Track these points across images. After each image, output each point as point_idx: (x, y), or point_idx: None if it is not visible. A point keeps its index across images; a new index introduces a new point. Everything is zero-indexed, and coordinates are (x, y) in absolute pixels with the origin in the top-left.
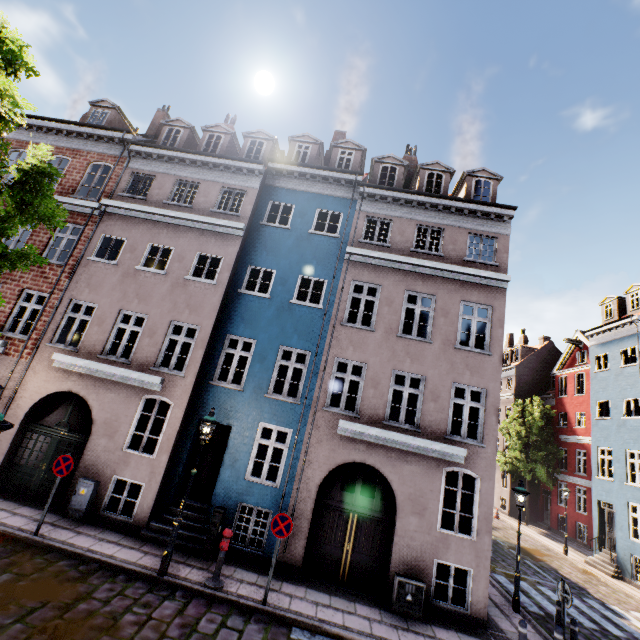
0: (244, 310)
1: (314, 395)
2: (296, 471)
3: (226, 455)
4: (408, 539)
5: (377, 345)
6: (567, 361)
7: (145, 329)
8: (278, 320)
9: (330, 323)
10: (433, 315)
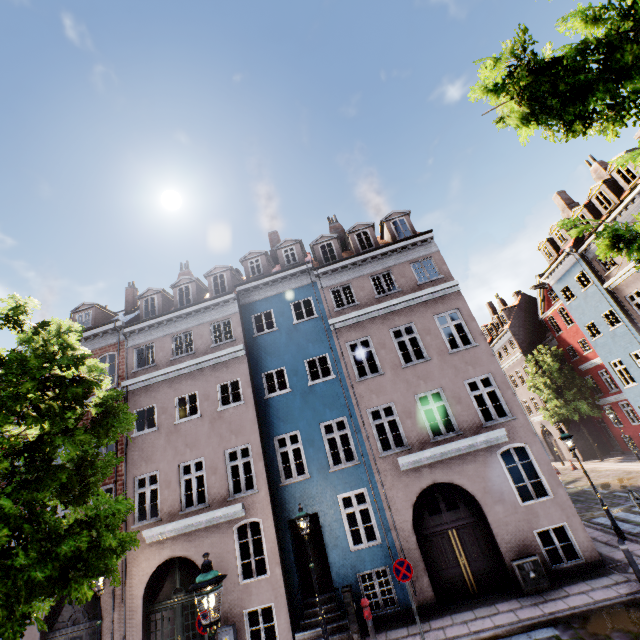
0: (276, 411)
1: (367, 449)
2: (387, 520)
3: (325, 539)
4: (504, 526)
5: (392, 383)
6: (544, 303)
7: (207, 470)
8: (307, 404)
9: (348, 385)
10: (420, 337)
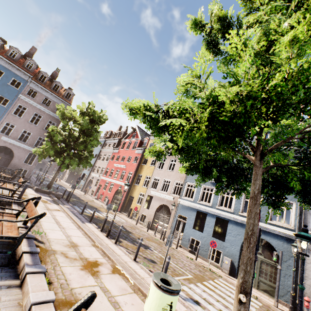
0: None
1: None
2: None
3: None
4: (14, 163)
5: (21, 122)
6: None
7: None
8: None
9: (7, 112)
10: (41, 120)
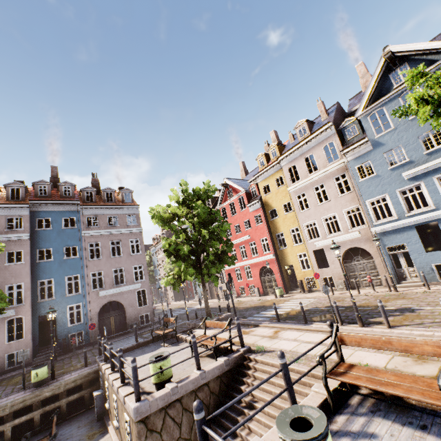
0: (43, 269)
1: (86, 288)
2: (88, 314)
3: (57, 323)
4: (130, 314)
5: (105, 263)
6: None
7: None
8: (61, 267)
9: (84, 261)
10: (121, 247)
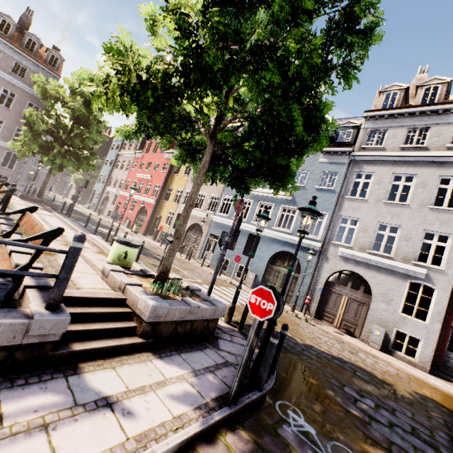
0: None
1: None
2: None
3: None
4: None
5: None
6: None
7: None
8: None
9: None
10: (15, 101)
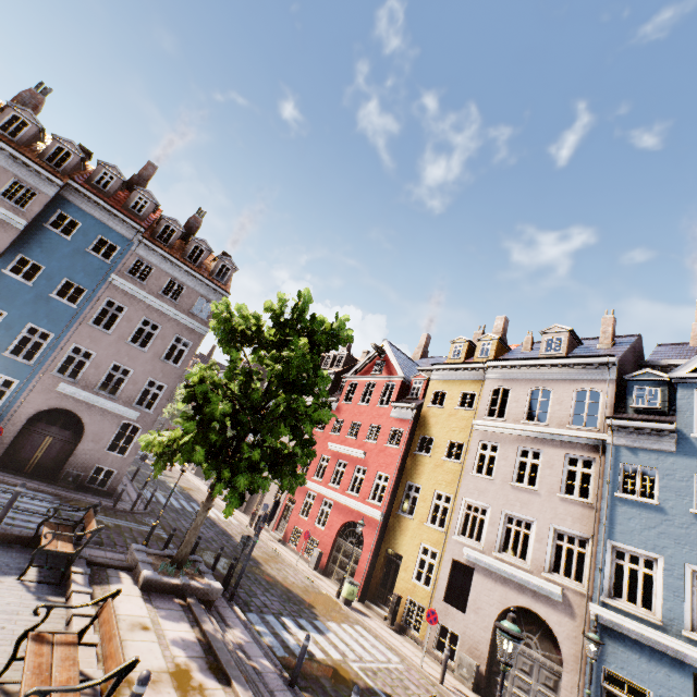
0: (4, 287)
1: (47, 363)
2: (14, 407)
3: None
4: (84, 453)
5: (109, 344)
6: None
7: None
8: (34, 304)
9: (79, 320)
10: (156, 337)
